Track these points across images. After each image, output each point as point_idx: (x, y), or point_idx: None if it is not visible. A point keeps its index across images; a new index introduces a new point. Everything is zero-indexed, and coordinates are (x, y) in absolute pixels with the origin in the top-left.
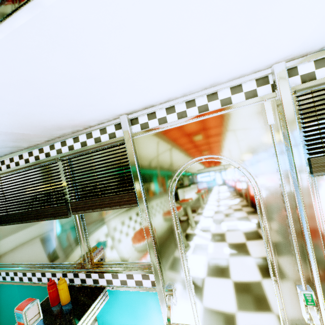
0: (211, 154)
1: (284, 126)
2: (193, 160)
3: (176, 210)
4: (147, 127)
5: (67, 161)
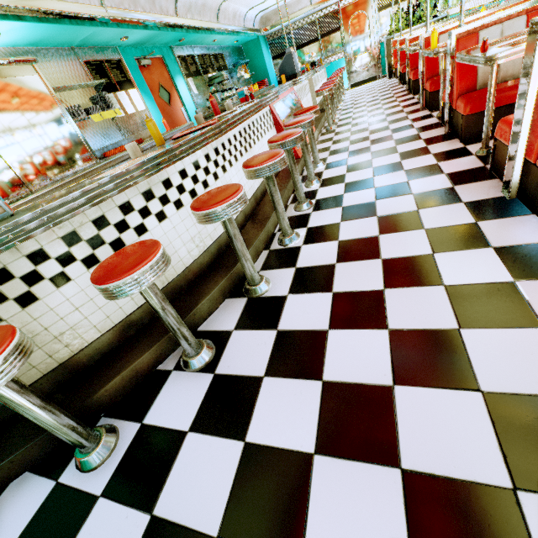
0: (359, 11)
1: (374, 1)
2: (355, 14)
3: (350, 31)
4: (344, 5)
5: (319, 20)
